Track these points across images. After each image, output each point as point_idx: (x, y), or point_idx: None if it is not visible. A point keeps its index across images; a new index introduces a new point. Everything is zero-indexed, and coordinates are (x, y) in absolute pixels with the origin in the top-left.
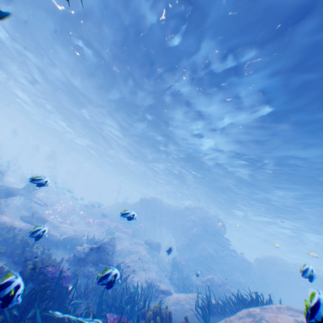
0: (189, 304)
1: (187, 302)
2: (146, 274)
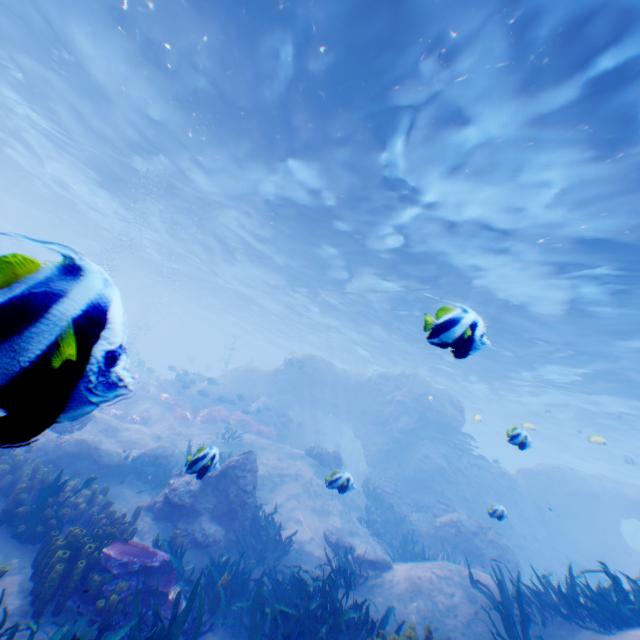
0: (446, 596)
1: (441, 591)
2: (322, 522)
